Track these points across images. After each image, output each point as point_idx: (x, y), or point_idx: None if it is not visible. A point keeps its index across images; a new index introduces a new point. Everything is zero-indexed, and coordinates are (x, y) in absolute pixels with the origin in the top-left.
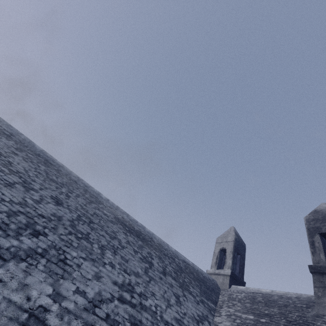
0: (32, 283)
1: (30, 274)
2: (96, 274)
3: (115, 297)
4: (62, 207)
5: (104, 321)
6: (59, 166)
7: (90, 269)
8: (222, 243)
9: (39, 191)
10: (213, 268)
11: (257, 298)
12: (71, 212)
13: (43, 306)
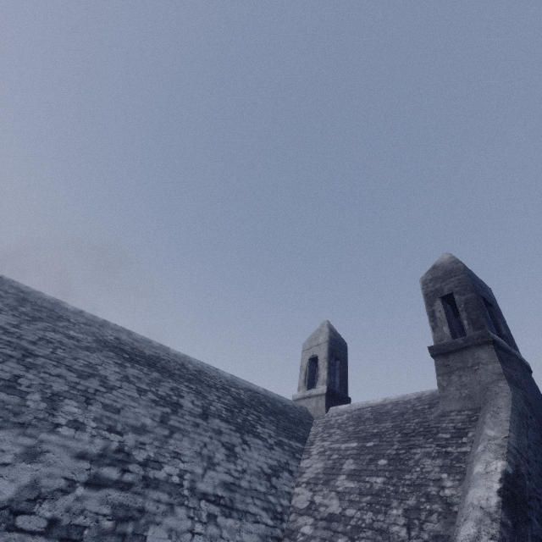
0: None
1: None
2: (28, 451)
3: (78, 483)
4: None
5: (41, 535)
6: None
7: (11, 443)
8: (312, 349)
9: None
10: (302, 390)
11: (364, 415)
12: None
13: None
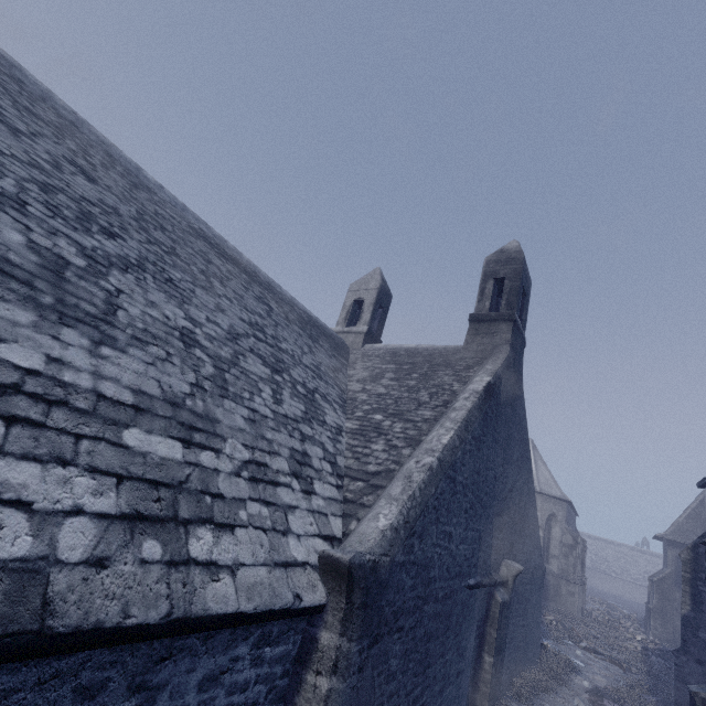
0: (158, 302)
1: (147, 291)
2: (218, 306)
3: (250, 335)
4: (102, 189)
5: (251, 353)
6: (10, 65)
7: (207, 298)
8: (360, 292)
9: (36, 141)
10: (341, 326)
11: (399, 353)
12: (122, 203)
13: (187, 328)
